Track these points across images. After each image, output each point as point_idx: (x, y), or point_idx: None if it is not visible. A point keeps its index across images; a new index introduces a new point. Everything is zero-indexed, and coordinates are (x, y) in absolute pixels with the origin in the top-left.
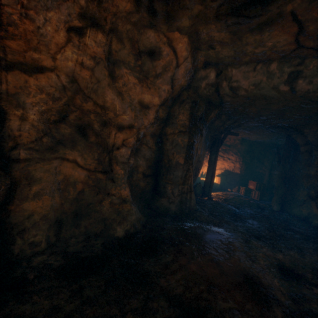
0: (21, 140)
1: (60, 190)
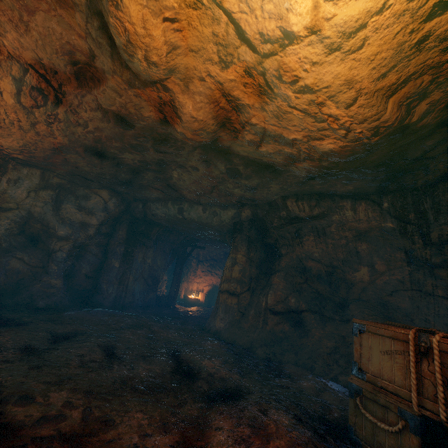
0: None
1: (6, 275)
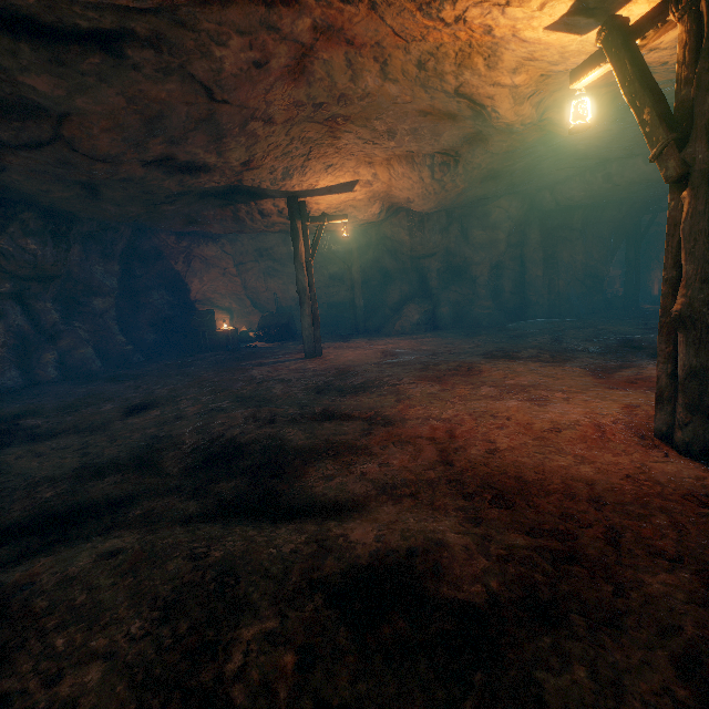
0: (432, 286)
1: (452, 306)
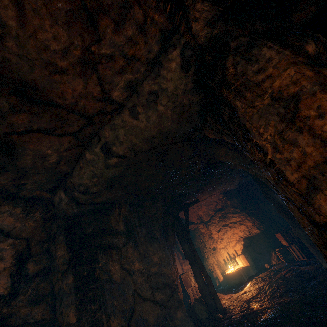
0: None
1: None
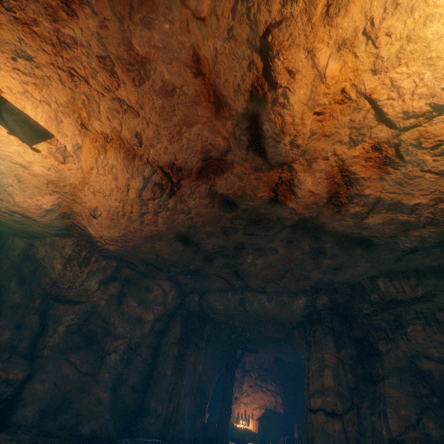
0: (48, 343)
1: (55, 384)
